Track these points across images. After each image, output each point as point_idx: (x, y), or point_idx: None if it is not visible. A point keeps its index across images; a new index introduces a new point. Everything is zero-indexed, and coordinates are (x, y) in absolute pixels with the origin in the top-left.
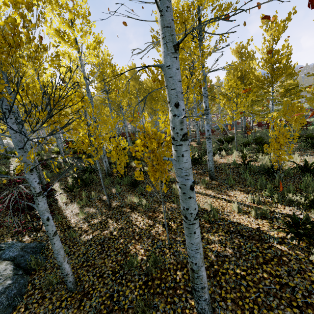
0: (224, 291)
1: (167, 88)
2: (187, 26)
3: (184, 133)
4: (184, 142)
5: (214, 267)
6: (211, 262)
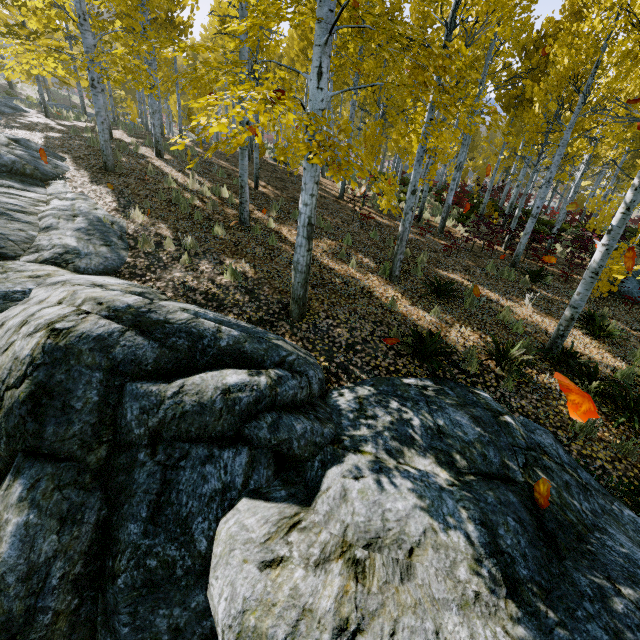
0: None
1: None
2: None
3: None
4: None
5: None
6: None
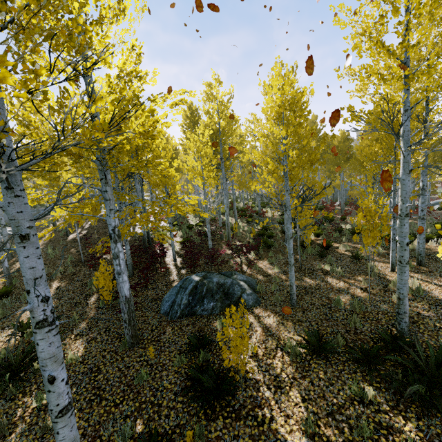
0: (422, 330)
1: (400, 189)
2: (412, 115)
3: (407, 213)
4: (406, 217)
5: (414, 319)
6: (412, 316)
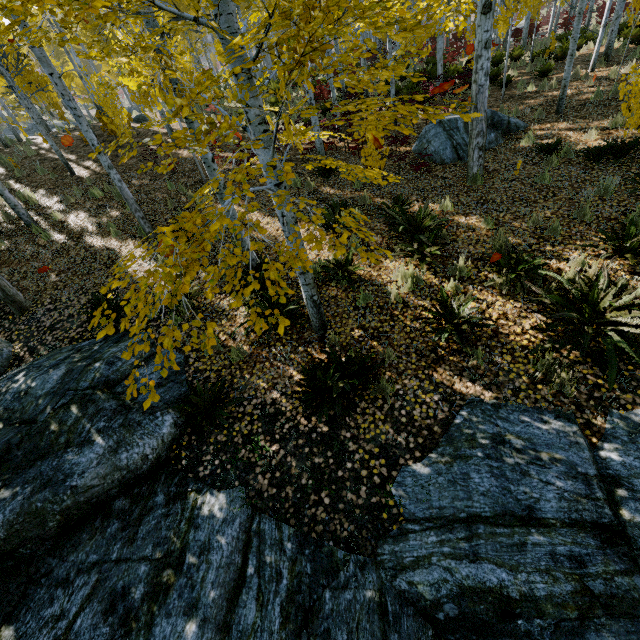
0: None
1: None
2: None
3: None
4: None
5: None
6: None
